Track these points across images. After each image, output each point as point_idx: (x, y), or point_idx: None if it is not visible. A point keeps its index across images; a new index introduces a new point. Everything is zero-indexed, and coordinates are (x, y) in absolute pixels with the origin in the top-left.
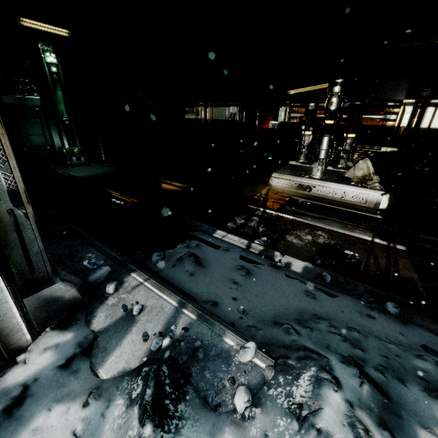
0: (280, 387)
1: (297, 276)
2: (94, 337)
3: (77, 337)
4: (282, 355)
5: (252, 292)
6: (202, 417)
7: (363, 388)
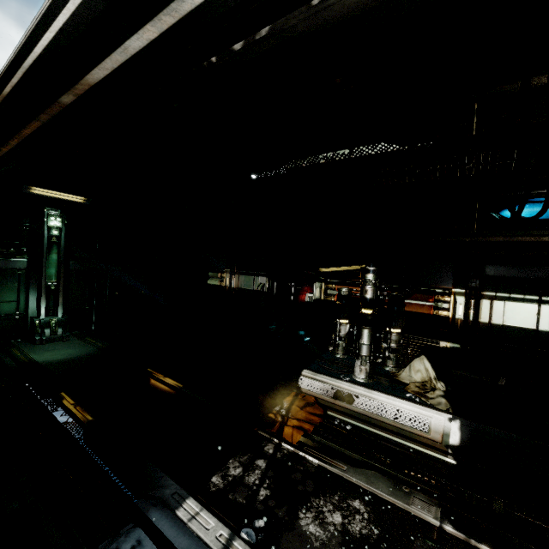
0: None
1: None
2: None
3: None
4: None
5: None
6: None
7: None
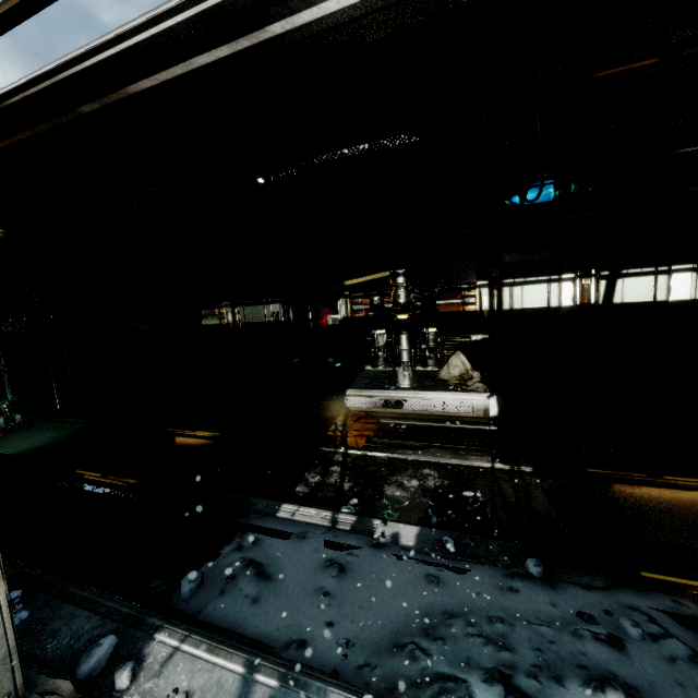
0: None
1: (411, 553)
2: None
3: None
4: None
5: (353, 602)
6: None
7: None
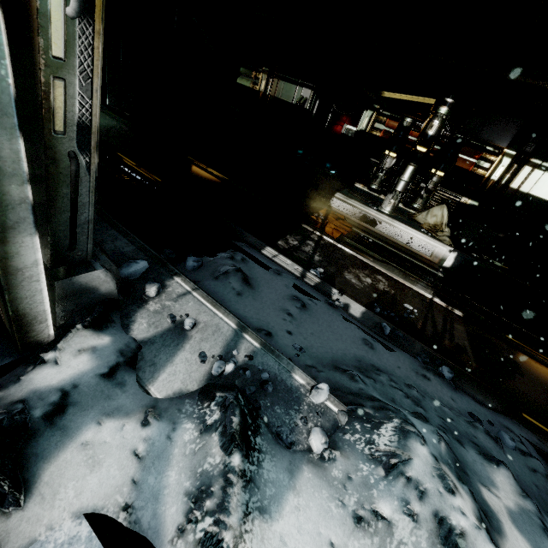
0: (358, 433)
1: (355, 321)
2: (138, 347)
3: (117, 343)
4: (354, 402)
5: (307, 329)
6: (278, 453)
7: (441, 445)
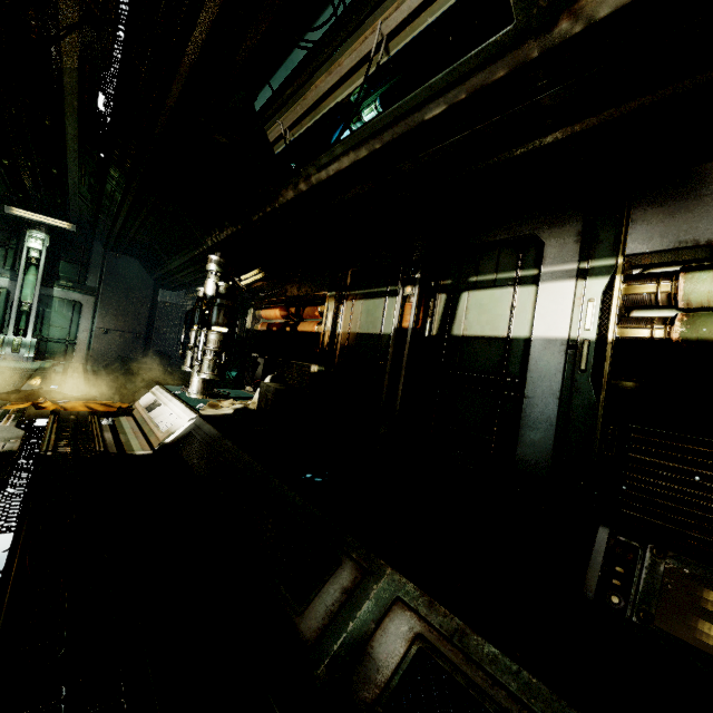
0: None
1: None
2: None
3: None
4: None
5: None
6: None
7: None
